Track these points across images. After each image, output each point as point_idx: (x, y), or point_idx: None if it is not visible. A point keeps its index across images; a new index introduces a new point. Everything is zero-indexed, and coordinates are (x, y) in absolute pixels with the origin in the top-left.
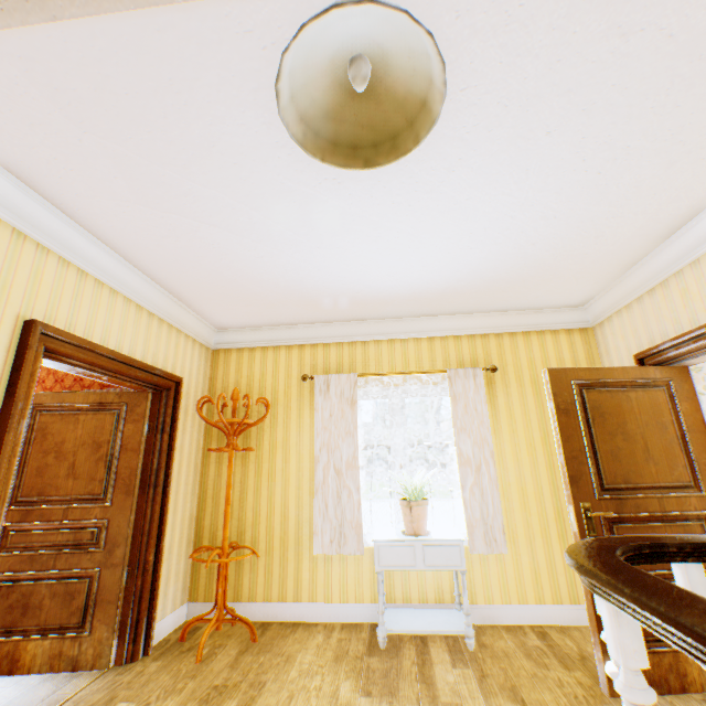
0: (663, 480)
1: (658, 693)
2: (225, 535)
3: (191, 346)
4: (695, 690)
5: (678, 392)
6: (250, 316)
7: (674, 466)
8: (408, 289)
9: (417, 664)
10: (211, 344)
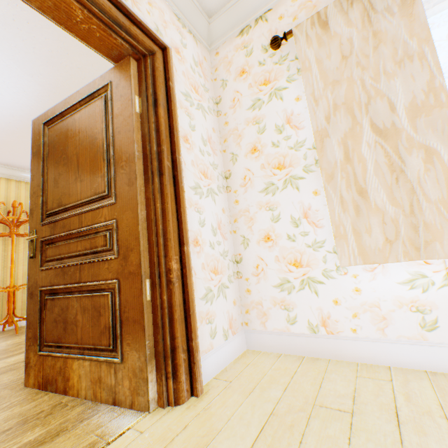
0: (85, 196)
1: (50, 390)
2: (11, 280)
3: (5, 183)
4: (74, 394)
5: (117, 93)
6: (19, 156)
7: (96, 178)
8: (28, 100)
9: (24, 351)
10: (29, 180)
